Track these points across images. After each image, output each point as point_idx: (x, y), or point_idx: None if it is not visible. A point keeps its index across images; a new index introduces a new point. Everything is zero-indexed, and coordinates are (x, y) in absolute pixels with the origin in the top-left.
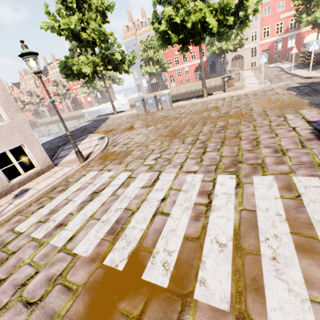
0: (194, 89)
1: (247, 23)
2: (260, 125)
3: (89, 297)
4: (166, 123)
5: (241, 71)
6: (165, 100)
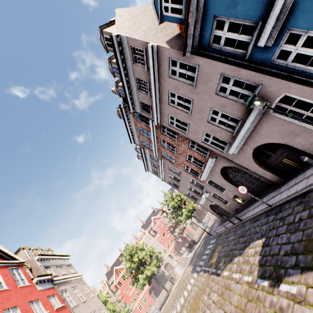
0: (159, 305)
1: (162, 259)
2: (186, 280)
3: (179, 312)
4: (166, 311)
5: (174, 269)
6: (156, 311)
